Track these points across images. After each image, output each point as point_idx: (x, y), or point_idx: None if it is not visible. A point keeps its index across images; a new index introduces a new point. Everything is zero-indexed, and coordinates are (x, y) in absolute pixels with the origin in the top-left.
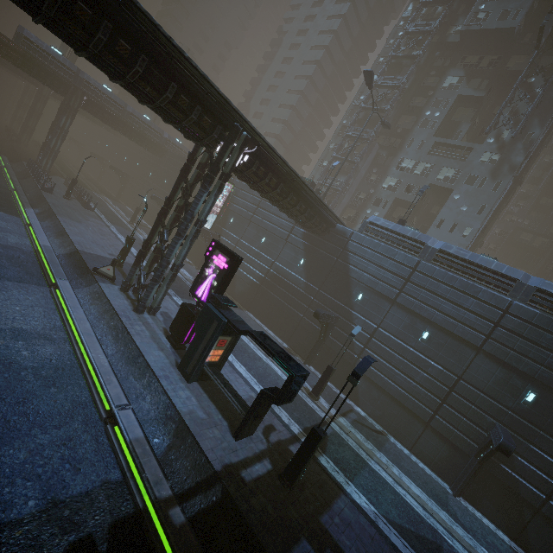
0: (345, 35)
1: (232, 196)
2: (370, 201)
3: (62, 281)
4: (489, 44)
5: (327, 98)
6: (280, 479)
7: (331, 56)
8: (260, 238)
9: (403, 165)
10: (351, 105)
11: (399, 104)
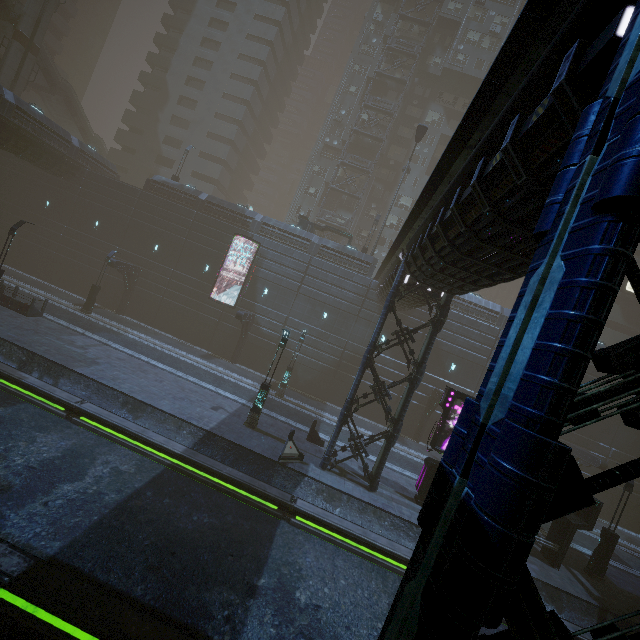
0: (295, 11)
1: (258, 258)
2: (374, 240)
3: (298, 502)
4: (464, 87)
5: (276, 90)
6: (593, 578)
7: (281, 36)
8: (319, 314)
9: (401, 202)
10: (331, 119)
11: (392, 133)
